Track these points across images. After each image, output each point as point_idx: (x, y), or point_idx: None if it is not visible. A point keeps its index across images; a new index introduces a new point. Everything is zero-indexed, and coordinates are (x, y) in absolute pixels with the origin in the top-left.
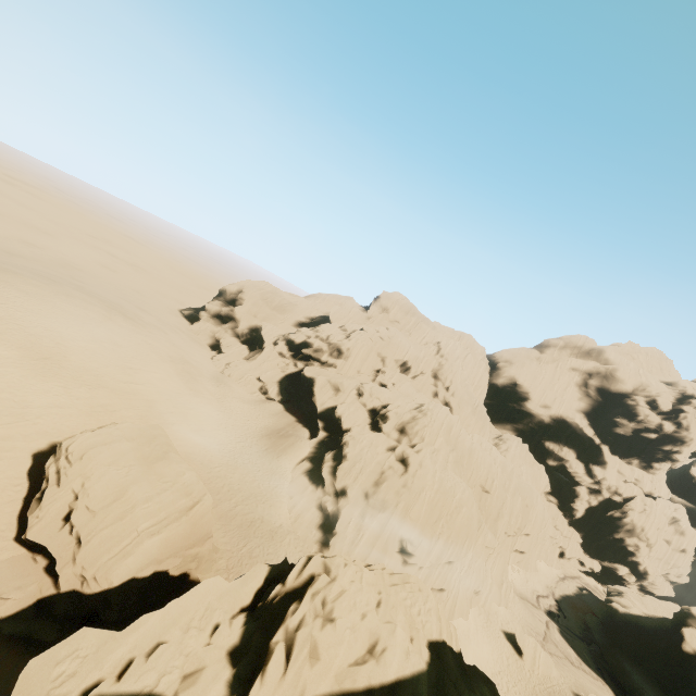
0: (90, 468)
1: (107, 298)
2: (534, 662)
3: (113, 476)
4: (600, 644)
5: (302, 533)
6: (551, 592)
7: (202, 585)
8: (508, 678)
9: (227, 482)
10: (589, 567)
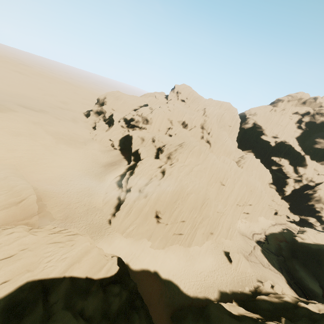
0: None
1: (36, 110)
2: (237, 266)
3: None
4: (285, 256)
5: (105, 210)
6: (264, 231)
7: None
8: (219, 273)
9: (71, 188)
10: (292, 219)
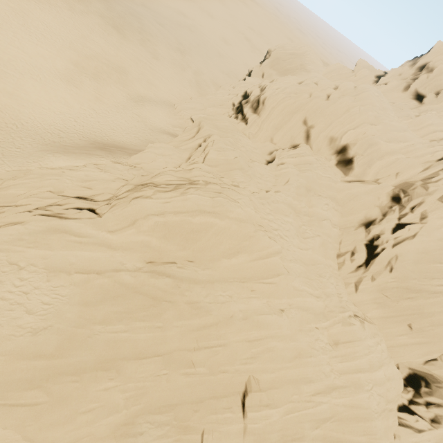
0: None
1: (154, 33)
2: None
3: None
4: None
5: None
6: None
7: None
8: None
9: None
10: None
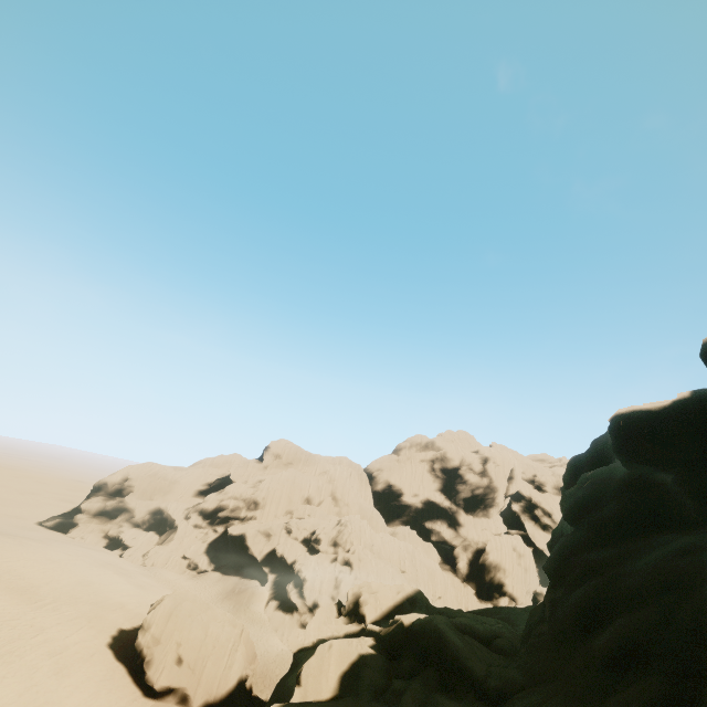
0: (180, 621)
1: None
2: None
3: (198, 621)
4: None
5: None
6: None
7: (319, 610)
8: None
9: None
10: None
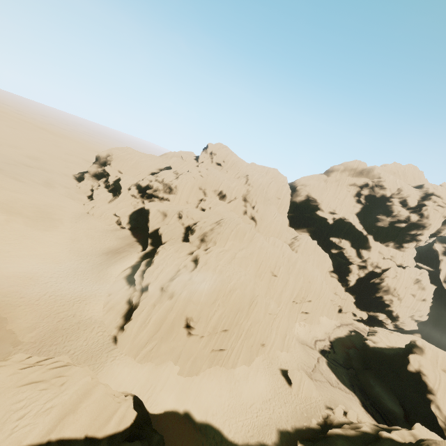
0: None
1: None
2: (299, 389)
3: None
4: (356, 368)
5: (108, 321)
6: (328, 336)
7: None
8: (276, 402)
9: (51, 290)
10: (360, 316)
